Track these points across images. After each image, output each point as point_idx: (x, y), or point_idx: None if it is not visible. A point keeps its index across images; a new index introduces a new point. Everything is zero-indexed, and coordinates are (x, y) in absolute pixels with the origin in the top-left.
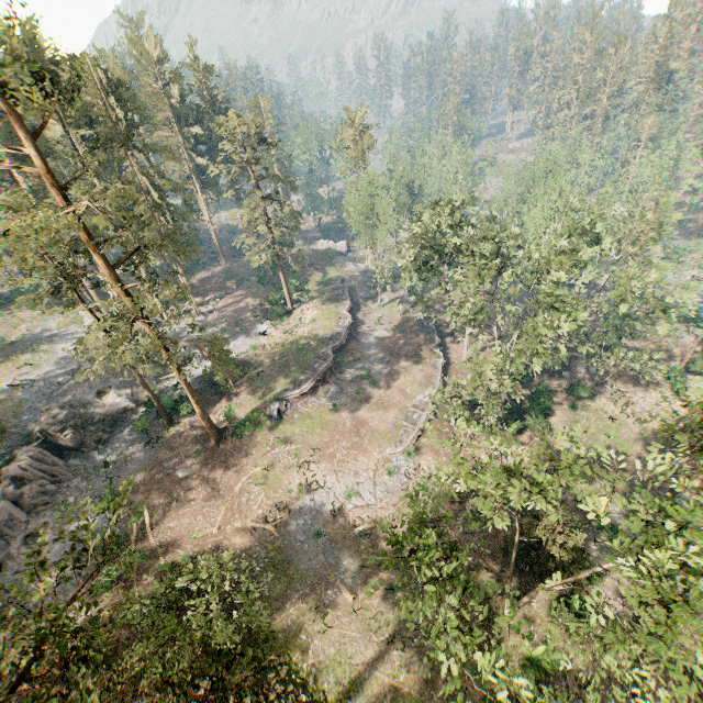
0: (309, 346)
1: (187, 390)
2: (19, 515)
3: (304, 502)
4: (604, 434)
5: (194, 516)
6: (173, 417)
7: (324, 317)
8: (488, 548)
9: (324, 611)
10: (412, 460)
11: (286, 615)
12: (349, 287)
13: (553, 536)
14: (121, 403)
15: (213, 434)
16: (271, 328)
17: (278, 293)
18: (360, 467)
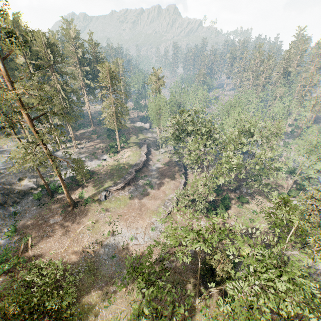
0: (124, 167)
1: (60, 181)
2: None
3: (110, 240)
4: (251, 220)
5: (54, 243)
6: (53, 194)
7: (133, 155)
8: (193, 269)
9: (110, 295)
10: (164, 224)
11: (90, 296)
12: (148, 143)
13: (219, 264)
14: (30, 185)
15: (71, 203)
16: (109, 158)
17: (114, 143)
18: (139, 225)
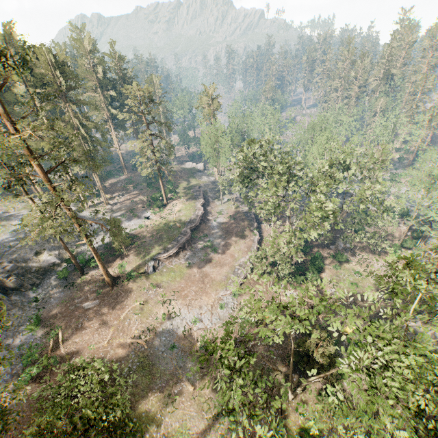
0: (175, 226)
1: (93, 252)
2: None
3: (166, 325)
4: (353, 284)
5: (92, 334)
6: (84, 270)
7: (186, 209)
8: (280, 356)
9: (174, 397)
10: (236, 299)
11: (148, 401)
12: (204, 191)
13: (317, 347)
14: (51, 260)
15: (109, 281)
16: (153, 215)
17: (158, 193)
18: (203, 303)
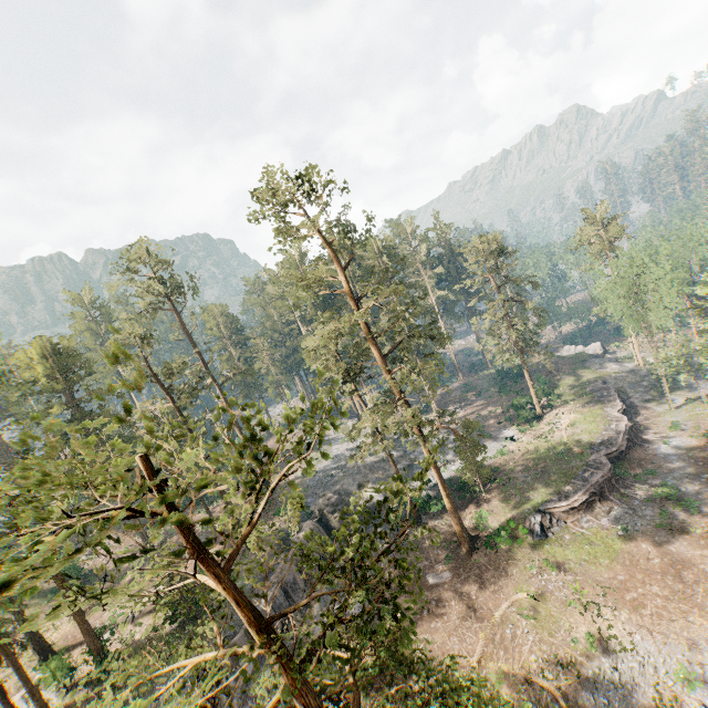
0: (571, 452)
1: (438, 479)
2: (299, 581)
3: (601, 666)
4: None
5: (448, 635)
6: (420, 517)
7: (586, 421)
8: None
9: None
10: None
11: None
12: (615, 388)
13: None
14: (376, 497)
15: (464, 539)
16: (519, 434)
17: (523, 397)
18: (697, 634)
